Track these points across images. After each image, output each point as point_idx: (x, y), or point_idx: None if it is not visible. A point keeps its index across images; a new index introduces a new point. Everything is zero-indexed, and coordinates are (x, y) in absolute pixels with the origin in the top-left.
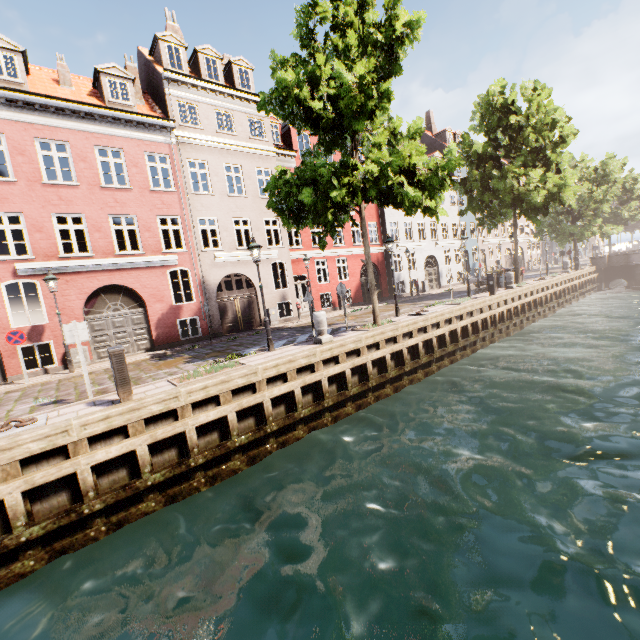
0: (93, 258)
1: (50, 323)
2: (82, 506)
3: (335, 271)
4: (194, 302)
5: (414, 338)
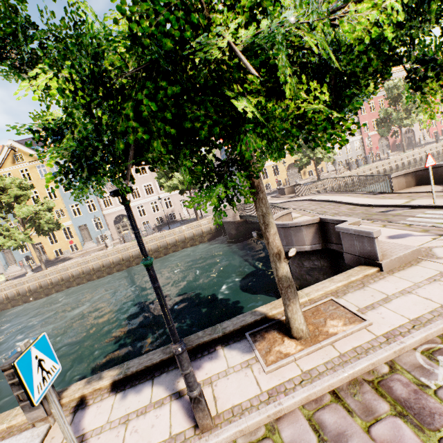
0: None
1: (372, 147)
2: (439, 155)
3: (439, 121)
4: (399, 138)
5: None
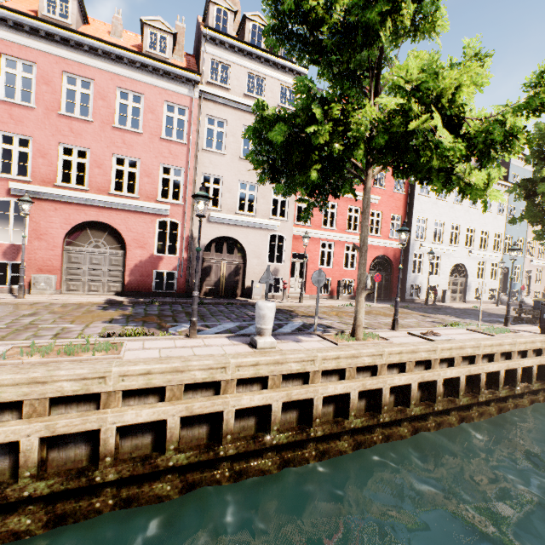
0: (87, 192)
1: (28, 245)
2: None
3: (341, 257)
4: (176, 256)
5: (406, 374)
